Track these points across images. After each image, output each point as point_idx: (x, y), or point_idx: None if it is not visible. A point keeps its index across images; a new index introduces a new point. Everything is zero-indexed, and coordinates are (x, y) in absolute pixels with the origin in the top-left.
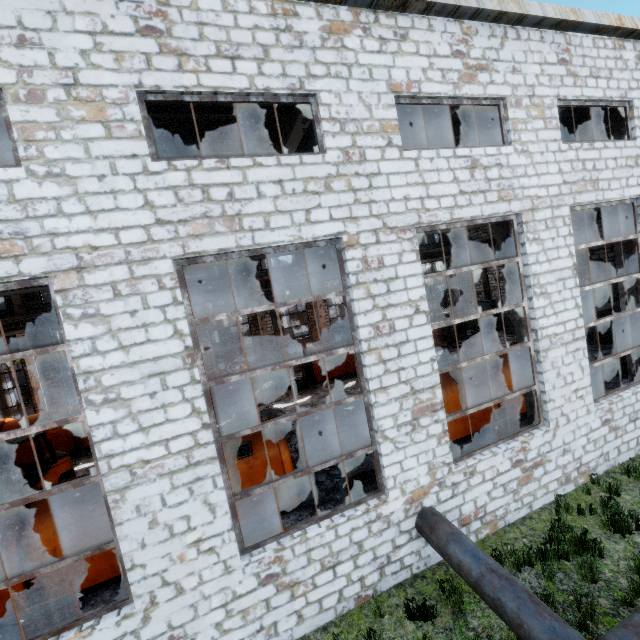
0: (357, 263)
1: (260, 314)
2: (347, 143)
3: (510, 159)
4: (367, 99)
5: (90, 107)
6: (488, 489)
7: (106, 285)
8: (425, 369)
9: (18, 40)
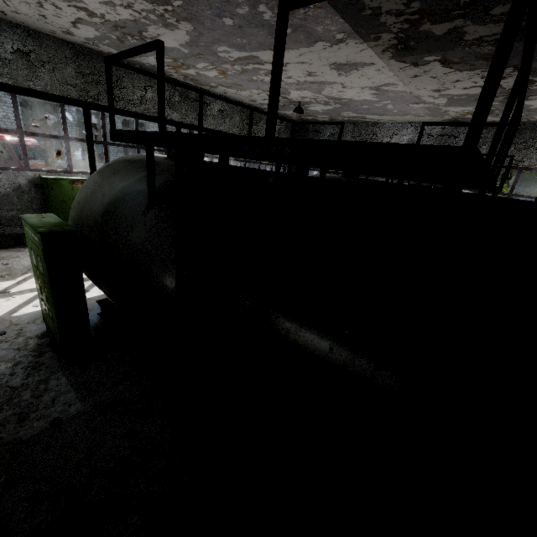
0: None
1: None
2: None
3: None
4: None
5: None
6: None
7: None
8: None
9: None
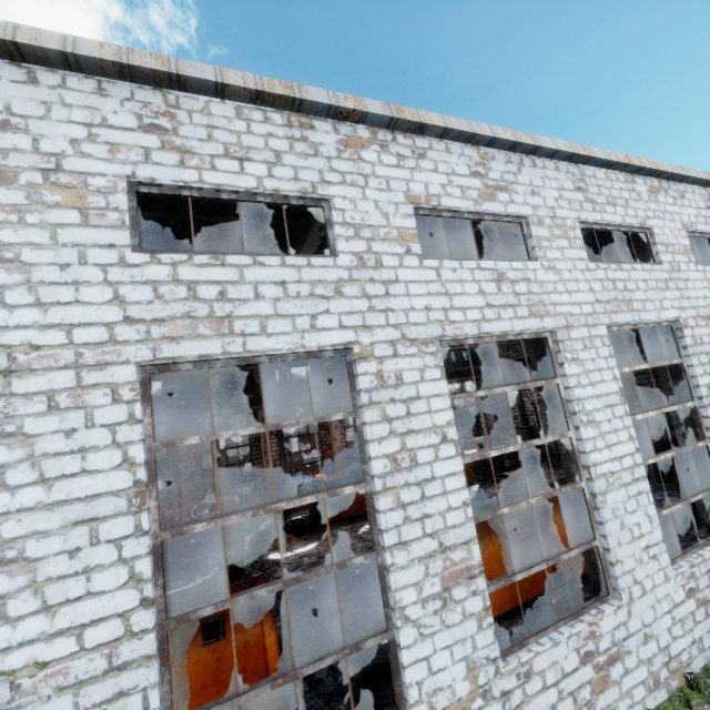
0: (370, 378)
1: (264, 435)
2: (362, 248)
3: (538, 274)
4: (384, 207)
5: (69, 193)
6: (552, 701)
7: (40, 394)
8: (457, 517)
9: (1, 124)
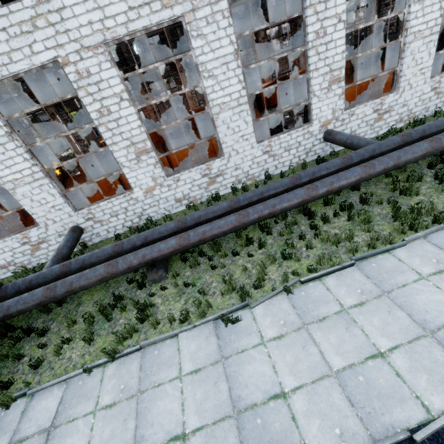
0: None
1: None
2: None
3: None
4: None
5: None
6: (358, 123)
7: (203, 18)
8: (338, 58)
9: None
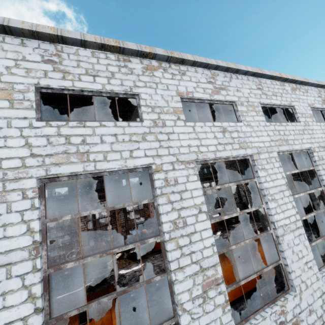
0: (161, 181)
1: (117, 211)
2: (155, 117)
3: (242, 128)
4: (166, 98)
5: (3, 92)
6: None
7: None
8: (208, 252)
9: None
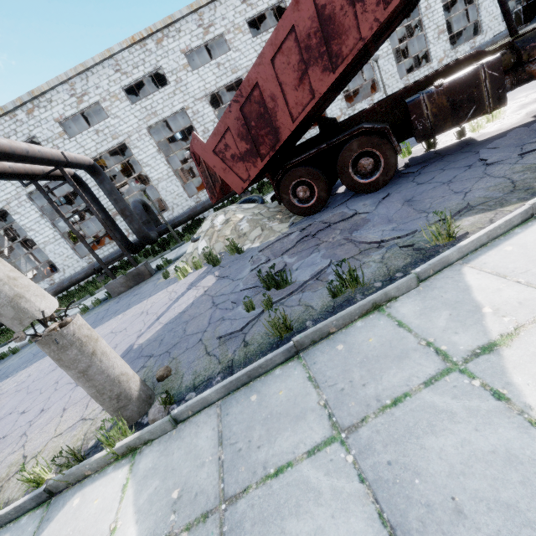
0: None
1: None
2: None
3: None
4: None
5: (238, 30)
6: None
7: None
8: None
9: (222, 19)
